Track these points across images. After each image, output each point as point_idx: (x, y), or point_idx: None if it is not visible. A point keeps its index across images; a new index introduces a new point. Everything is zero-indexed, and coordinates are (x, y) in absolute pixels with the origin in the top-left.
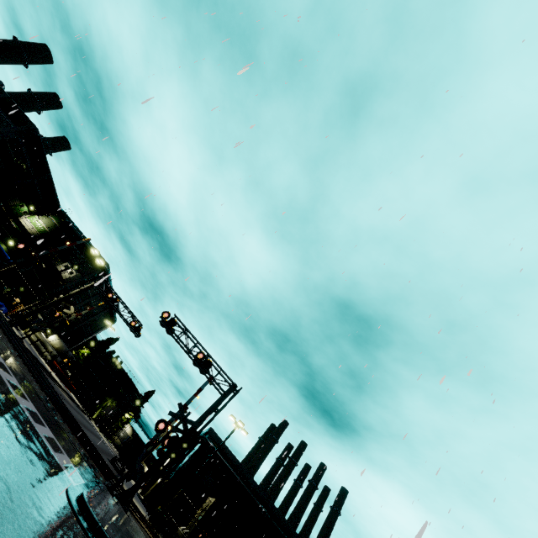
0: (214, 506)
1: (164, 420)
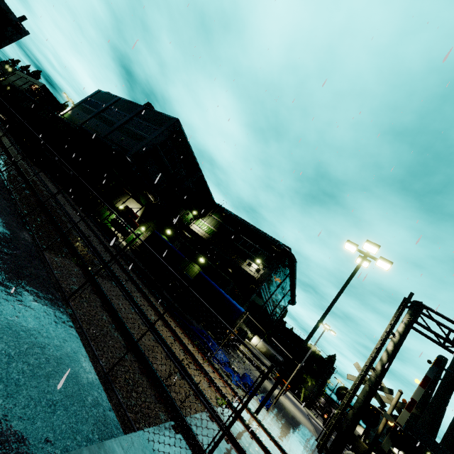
0: None
1: None
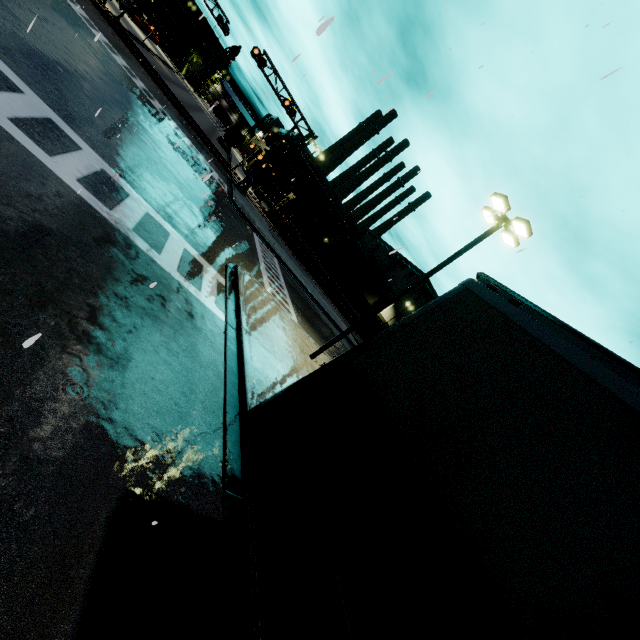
0: (294, 200)
1: (262, 154)
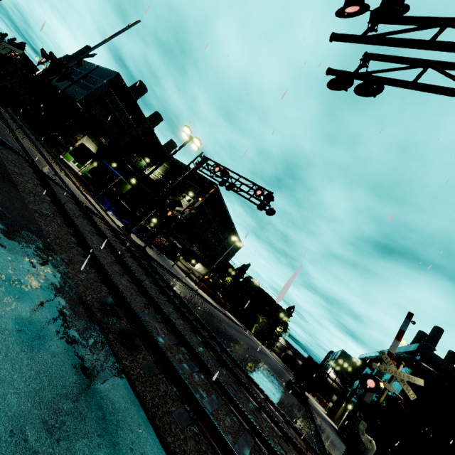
0: None
1: None
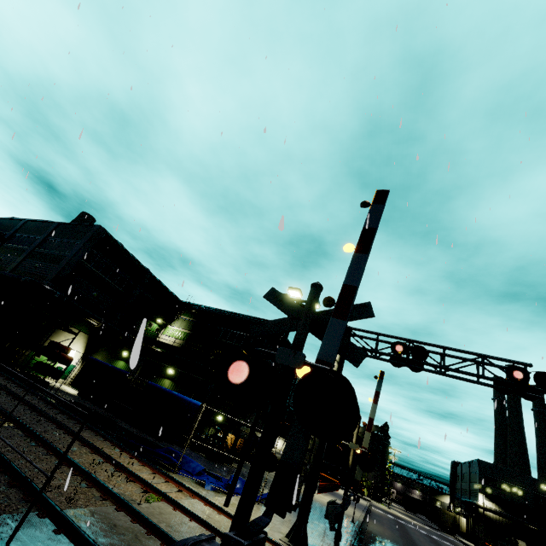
0: None
1: None
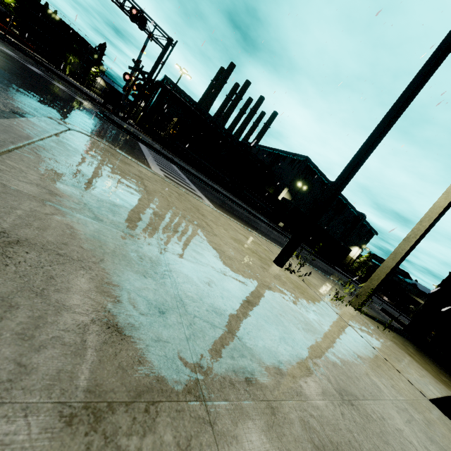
0: (178, 122)
1: (127, 73)
